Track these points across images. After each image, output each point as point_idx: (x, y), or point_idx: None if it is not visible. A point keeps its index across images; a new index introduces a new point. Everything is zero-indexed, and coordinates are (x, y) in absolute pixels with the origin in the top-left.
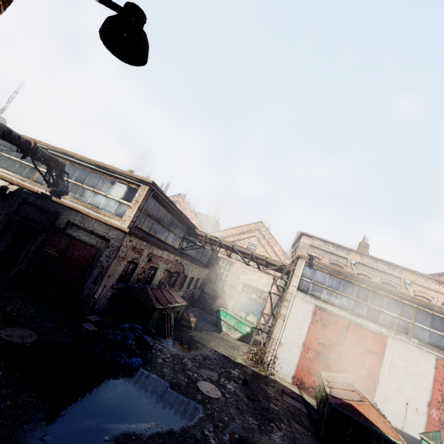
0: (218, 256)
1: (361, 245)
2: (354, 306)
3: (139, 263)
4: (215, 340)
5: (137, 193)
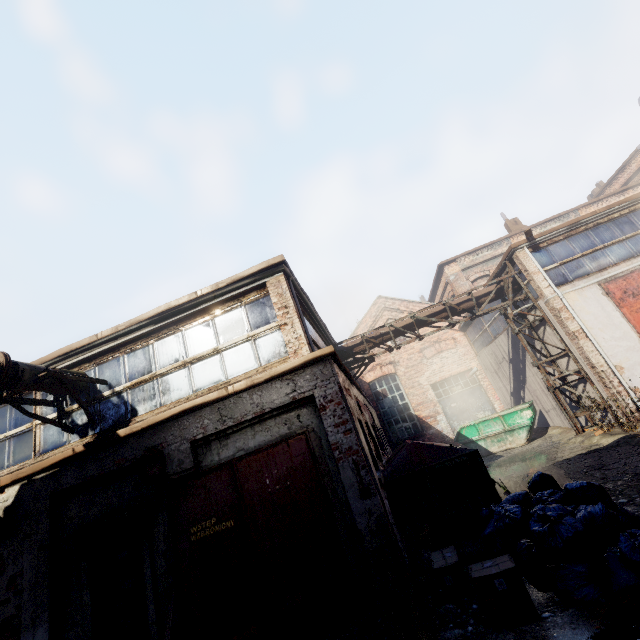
0: (367, 383)
1: (511, 226)
2: (634, 245)
3: (360, 419)
4: (524, 460)
5: (271, 296)
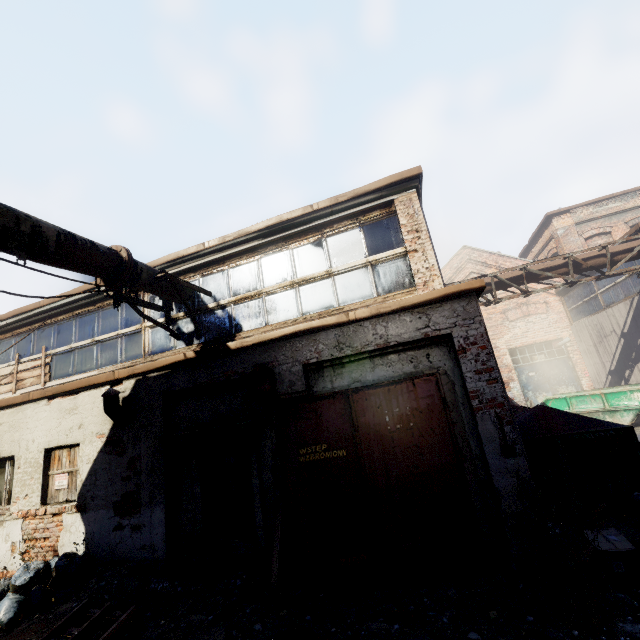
0: None
1: None
2: None
3: None
4: None
5: (400, 216)
